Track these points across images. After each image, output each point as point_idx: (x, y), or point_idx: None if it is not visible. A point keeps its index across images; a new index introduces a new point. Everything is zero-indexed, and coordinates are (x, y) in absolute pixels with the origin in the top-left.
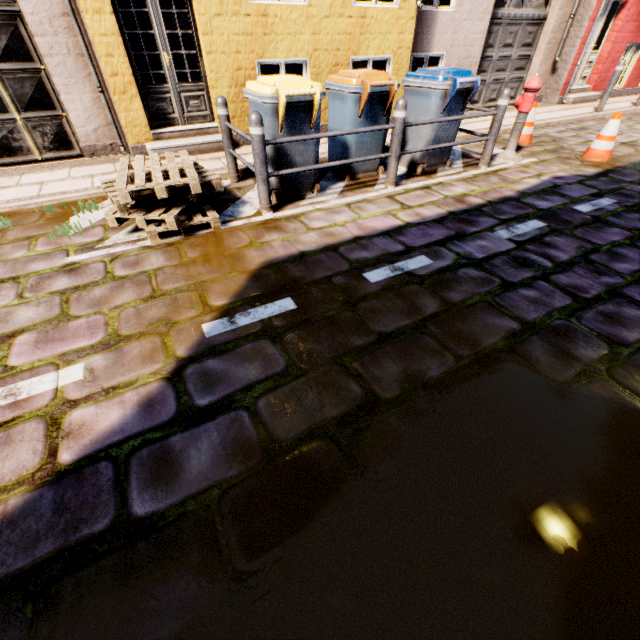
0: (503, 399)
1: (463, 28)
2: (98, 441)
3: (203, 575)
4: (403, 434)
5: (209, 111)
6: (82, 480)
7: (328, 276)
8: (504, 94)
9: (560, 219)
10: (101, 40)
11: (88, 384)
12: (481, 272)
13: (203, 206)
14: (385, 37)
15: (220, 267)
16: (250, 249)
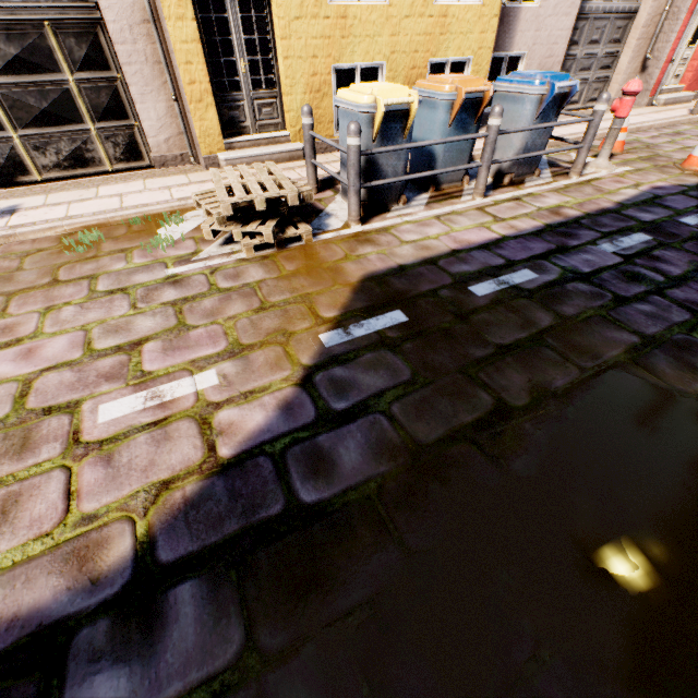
0: (634, 408)
1: (547, 24)
2: (250, 439)
3: (380, 552)
4: (540, 438)
5: (281, 119)
6: (246, 472)
7: (433, 289)
8: (603, 98)
9: (666, 232)
10: (181, 47)
11: (225, 388)
12: (590, 286)
13: (292, 218)
14: (466, 37)
15: (321, 280)
16: (347, 262)
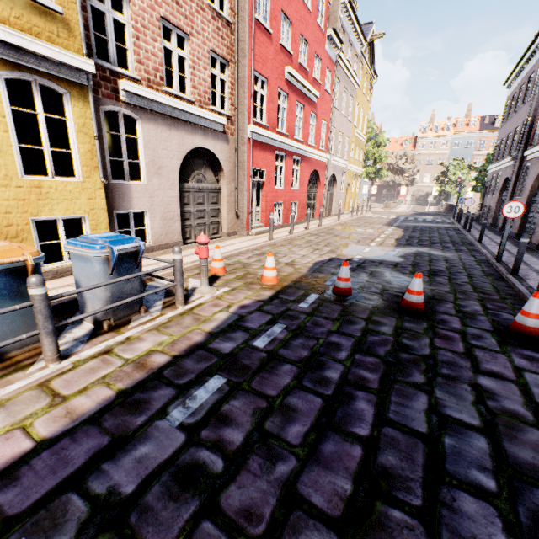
0: None
1: (158, 194)
2: None
3: None
4: None
5: None
6: None
7: None
8: (175, 250)
9: (241, 365)
10: None
11: None
12: None
13: None
14: (73, 201)
15: None
16: None
